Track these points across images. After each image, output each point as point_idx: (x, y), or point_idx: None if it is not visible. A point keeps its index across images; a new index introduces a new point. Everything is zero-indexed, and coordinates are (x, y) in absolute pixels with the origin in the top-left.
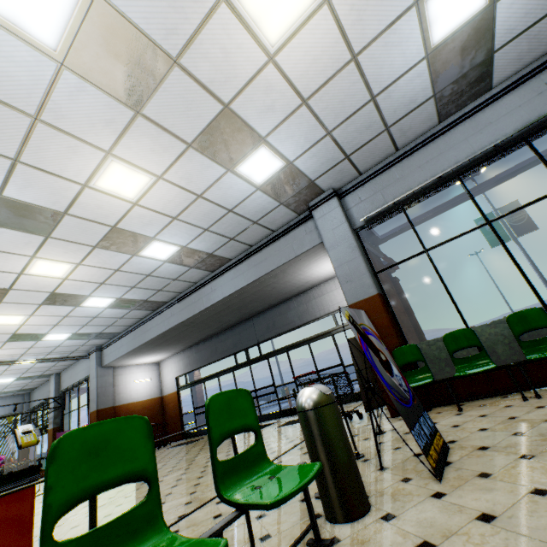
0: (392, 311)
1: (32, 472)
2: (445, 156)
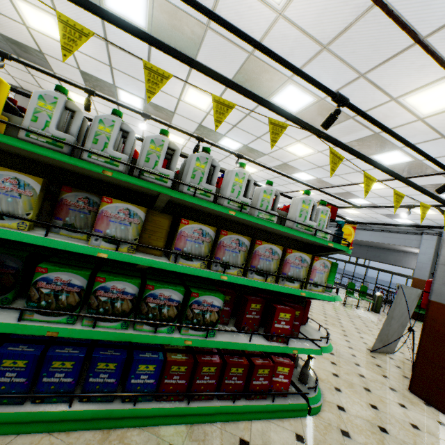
0: None
1: None
2: None
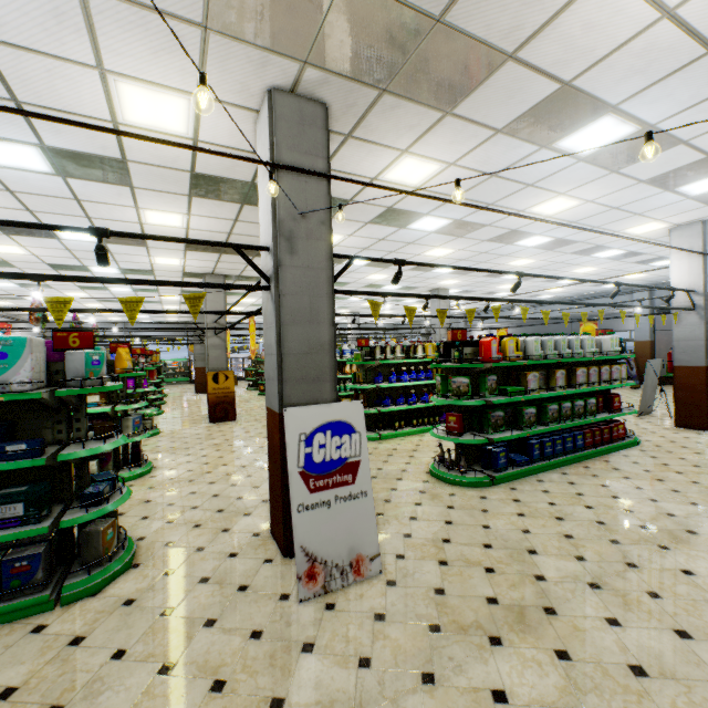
0: (654, 348)
1: None
2: None
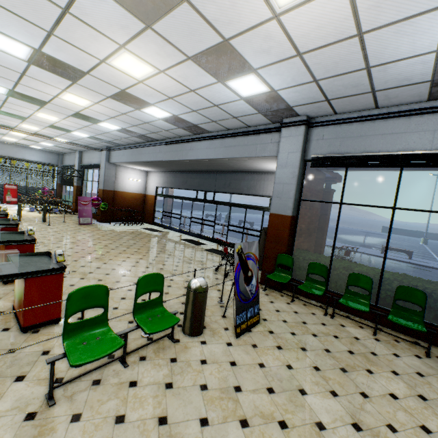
0: (295, 229)
1: (62, 269)
2: (407, 137)
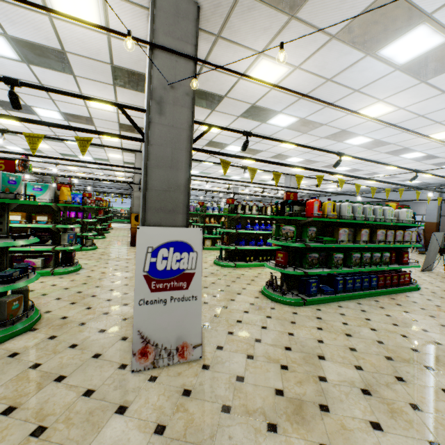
0: (439, 228)
1: None
2: None
